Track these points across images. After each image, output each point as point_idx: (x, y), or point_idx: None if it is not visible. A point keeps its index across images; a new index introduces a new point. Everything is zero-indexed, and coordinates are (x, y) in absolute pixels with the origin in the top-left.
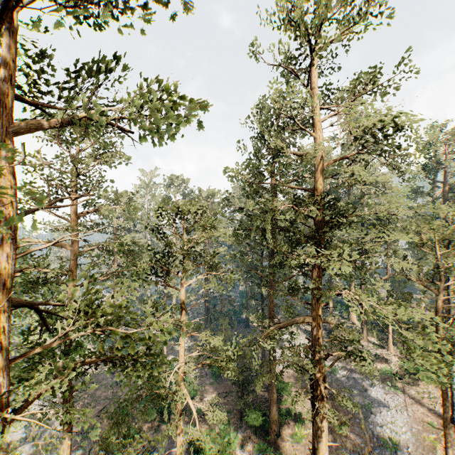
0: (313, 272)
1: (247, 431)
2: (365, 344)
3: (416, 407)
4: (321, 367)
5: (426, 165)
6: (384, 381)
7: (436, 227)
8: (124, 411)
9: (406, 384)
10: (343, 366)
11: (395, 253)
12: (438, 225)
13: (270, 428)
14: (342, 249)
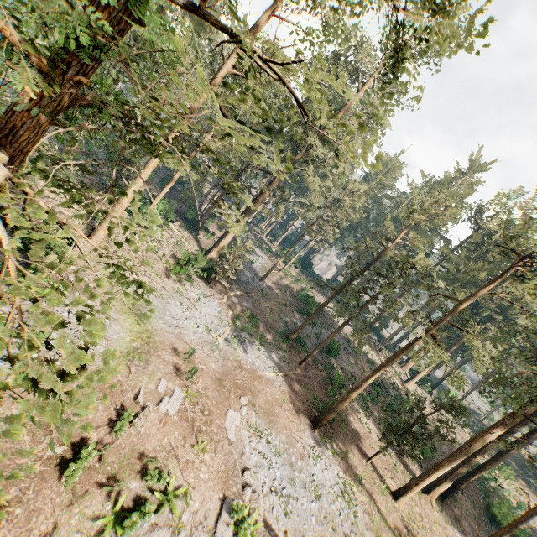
0: (296, 155)
1: (179, 219)
2: (264, 237)
3: (270, 262)
4: (264, 197)
5: (379, 173)
6: (263, 250)
7: (352, 182)
8: (91, 148)
9: (272, 256)
10: (247, 235)
11: (332, 174)
12: (353, 181)
13: (197, 224)
14: (316, 156)
